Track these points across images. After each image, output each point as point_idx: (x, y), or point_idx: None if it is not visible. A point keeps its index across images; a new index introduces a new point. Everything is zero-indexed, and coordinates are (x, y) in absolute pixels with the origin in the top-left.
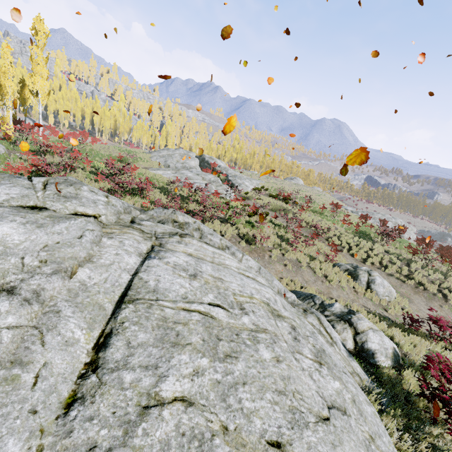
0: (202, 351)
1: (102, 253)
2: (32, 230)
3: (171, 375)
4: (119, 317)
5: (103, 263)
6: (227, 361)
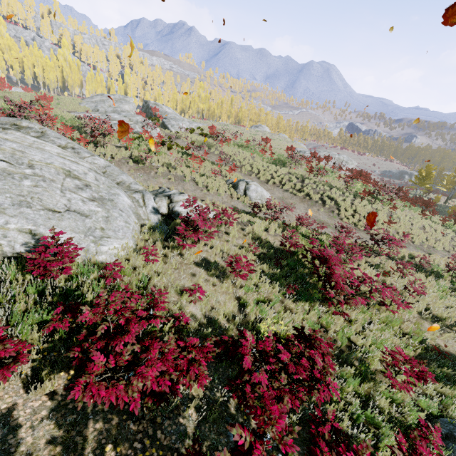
0: None
1: None
2: None
3: None
4: None
5: None
6: None
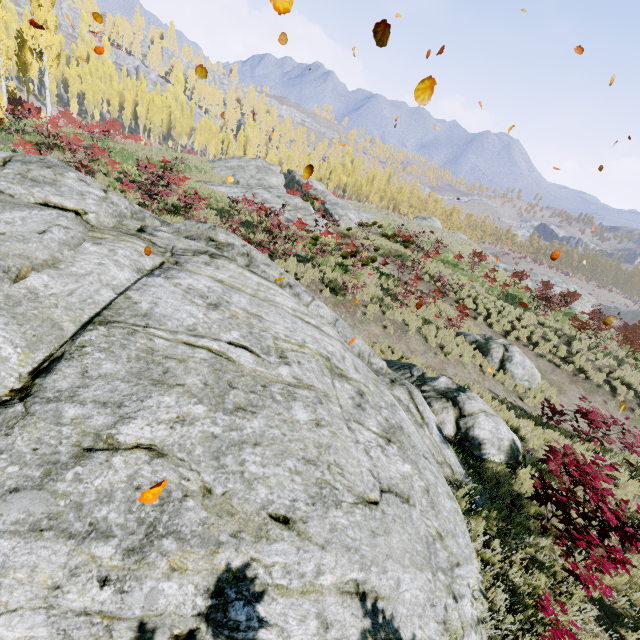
0: (199, 396)
1: (77, 260)
2: None
3: (140, 418)
4: (79, 339)
5: (74, 271)
6: (236, 414)
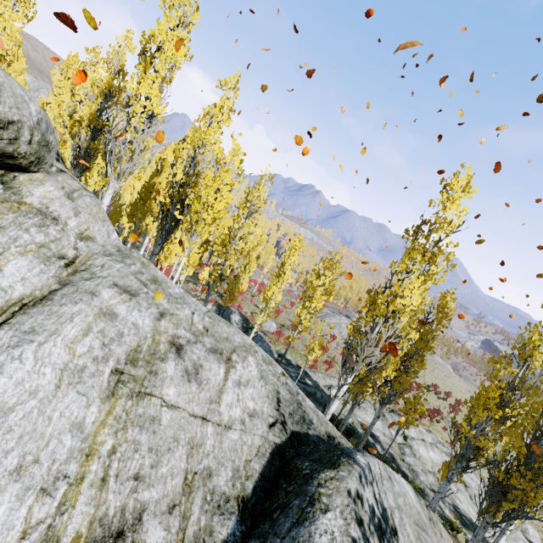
0: None
1: None
2: (434, 453)
3: None
4: (469, 491)
5: None
6: None
